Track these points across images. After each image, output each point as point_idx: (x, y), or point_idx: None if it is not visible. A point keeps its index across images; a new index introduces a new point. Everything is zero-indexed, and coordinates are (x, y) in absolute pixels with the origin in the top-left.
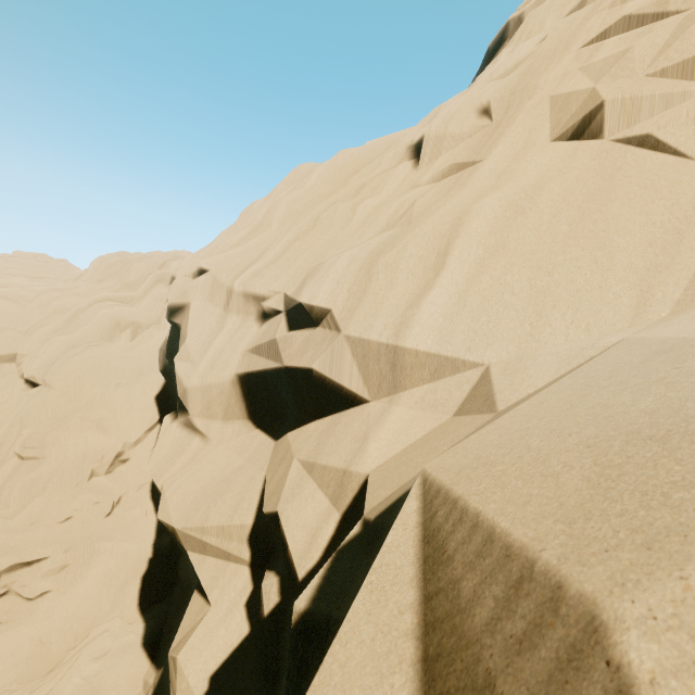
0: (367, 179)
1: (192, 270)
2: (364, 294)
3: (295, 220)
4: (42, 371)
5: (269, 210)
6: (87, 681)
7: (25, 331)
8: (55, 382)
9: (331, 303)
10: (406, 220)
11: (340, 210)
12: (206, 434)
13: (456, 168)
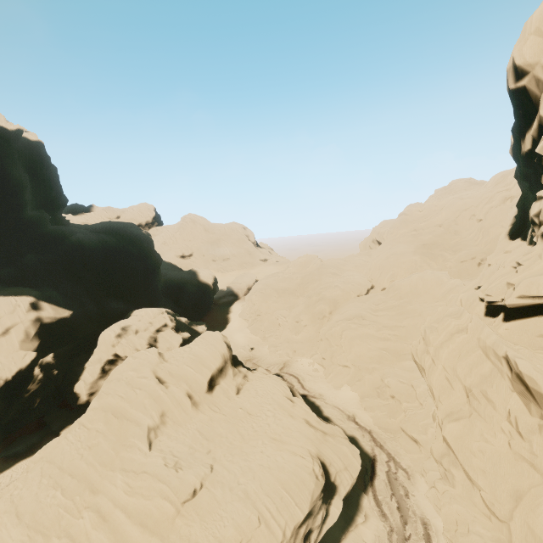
0: None
1: None
2: None
3: None
4: (484, 215)
5: None
6: None
7: (476, 206)
8: (488, 217)
9: None
10: None
11: None
12: None
13: None
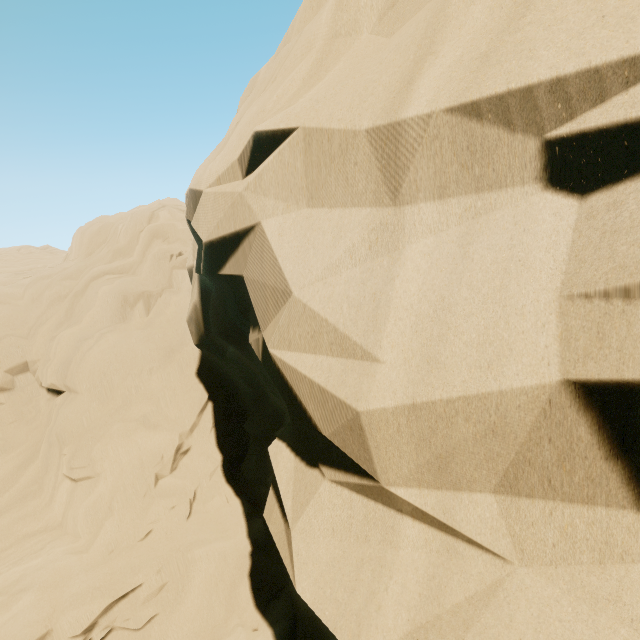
0: None
1: (233, 166)
2: None
3: None
4: (60, 376)
5: (342, 1)
6: None
7: (26, 334)
8: (79, 386)
9: None
10: None
11: None
12: (445, 529)
13: None
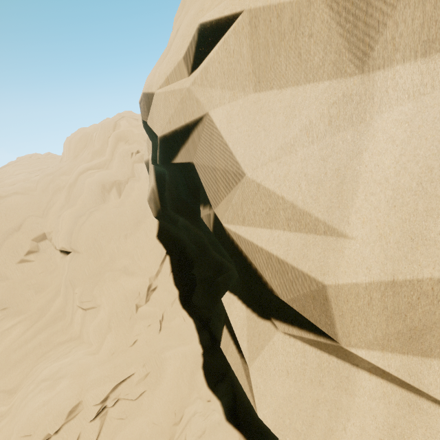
0: None
1: (179, 65)
2: None
3: None
4: (67, 242)
5: None
6: None
7: (41, 214)
8: (80, 248)
9: None
10: None
11: None
12: (407, 388)
13: None
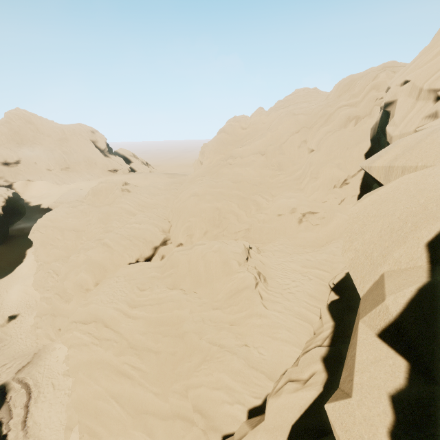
0: None
1: (400, 82)
2: None
3: None
4: (317, 144)
5: None
6: (332, 251)
7: (309, 128)
8: (322, 148)
9: None
10: None
11: None
12: None
13: None
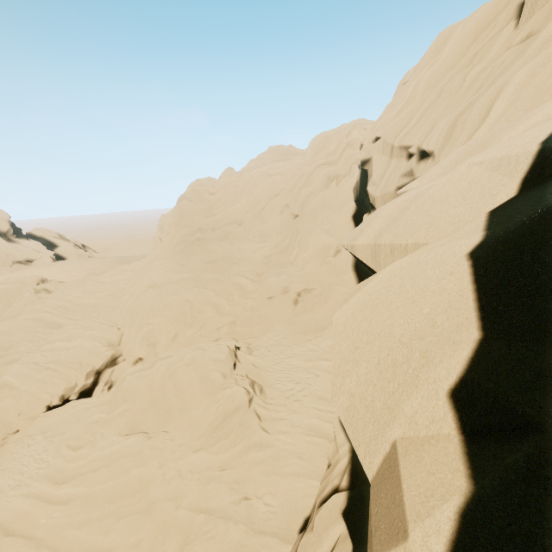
0: (480, 47)
1: (372, 139)
2: (450, 138)
3: (429, 93)
4: (300, 208)
5: (415, 87)
6: None
7: (289, 190)
8: (306, 213)
9: (435, 145)
10: (484, 88)
11: (455, 81)
12: None
13: (534, 32)
